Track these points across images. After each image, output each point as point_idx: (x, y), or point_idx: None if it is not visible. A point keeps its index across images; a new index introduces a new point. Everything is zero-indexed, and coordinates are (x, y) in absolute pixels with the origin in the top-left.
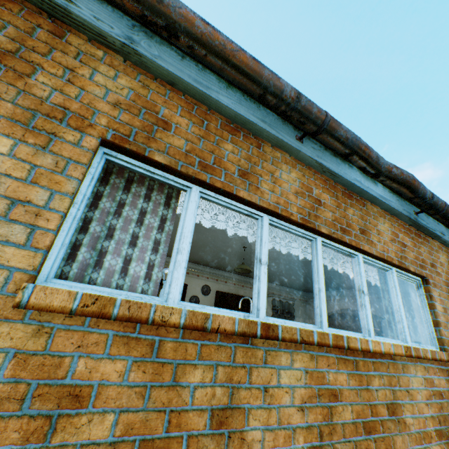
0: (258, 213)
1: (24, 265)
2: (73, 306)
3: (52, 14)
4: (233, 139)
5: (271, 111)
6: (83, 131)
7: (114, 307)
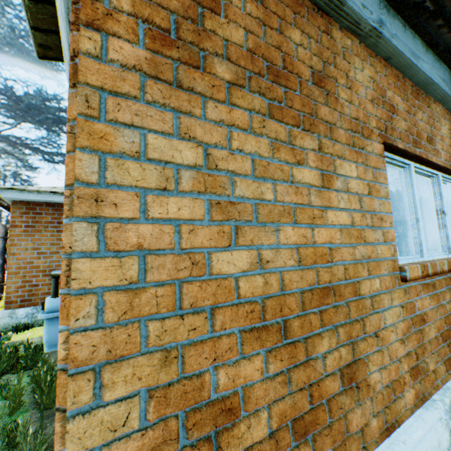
0: (436, 173)
1: (388, 255)
2: (419, 274)
3: (322, 8)
4: (418, 105)
5: (445, 65)
6: (368, 138)
7: (428, 269)
